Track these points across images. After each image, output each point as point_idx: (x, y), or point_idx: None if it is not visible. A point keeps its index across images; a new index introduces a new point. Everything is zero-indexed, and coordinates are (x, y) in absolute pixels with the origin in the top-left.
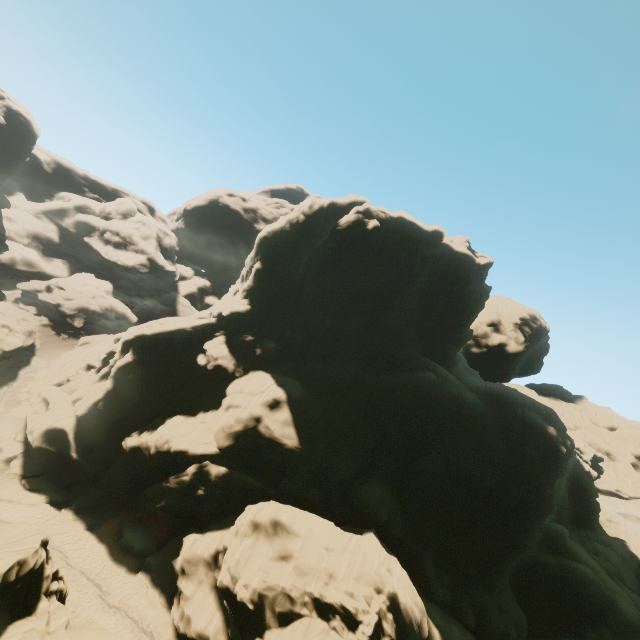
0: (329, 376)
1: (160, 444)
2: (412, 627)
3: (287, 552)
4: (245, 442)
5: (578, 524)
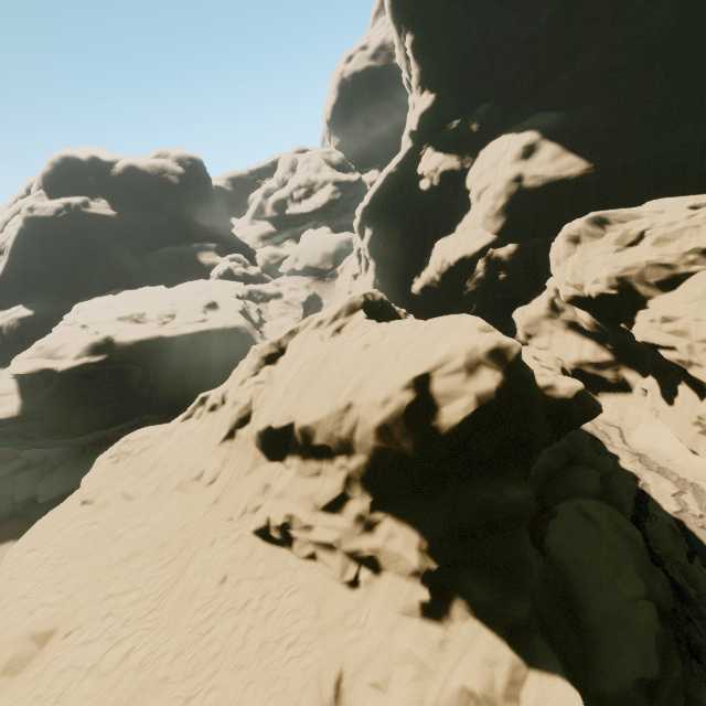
0: (587, 71)
1: (439, 268)
2: None
3: (633, 238)
4: (518, 210)
5: None
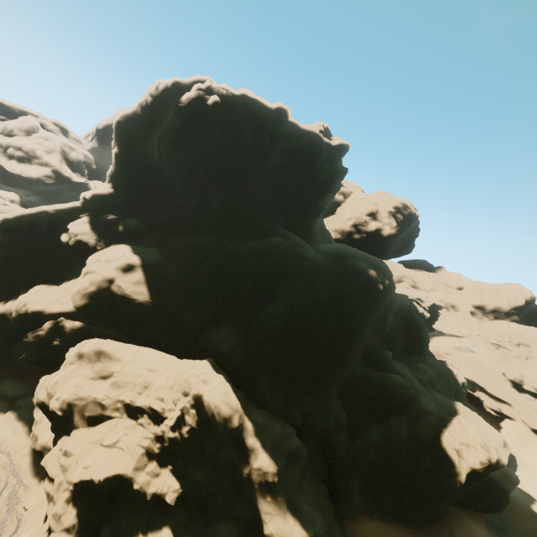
0: (189, 246)
1: (19, 308)
2: (214, 418)
3: (107, 373)
4: (99, 300)
5: (411, 353)
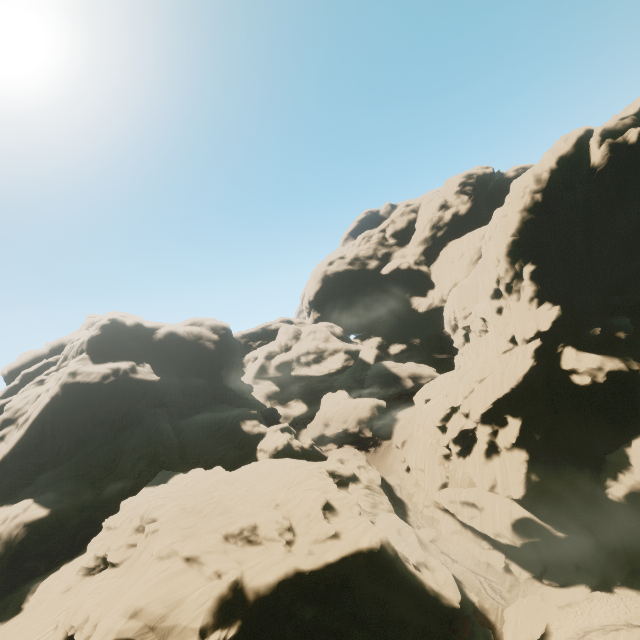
0: None
1: None
2: None
3: None
4: None
5: None
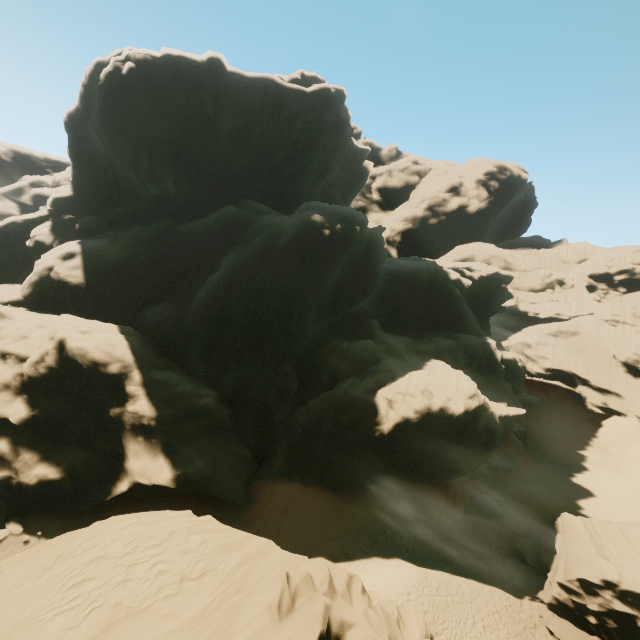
0: (142, 233)
1: None
2: (75, 358)
3: None
4: (42, 288)
5: (439, 330)
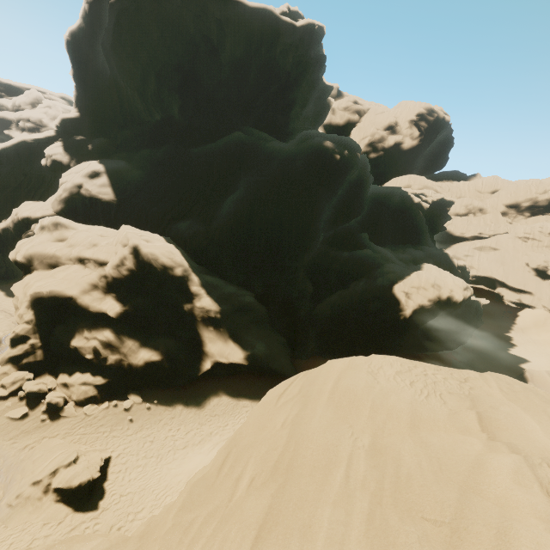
0: (154, 155)
1: (14, 218)
2: (150, 262)
3: (64, 237)
4: (73, 204)
5: (405, 244)
